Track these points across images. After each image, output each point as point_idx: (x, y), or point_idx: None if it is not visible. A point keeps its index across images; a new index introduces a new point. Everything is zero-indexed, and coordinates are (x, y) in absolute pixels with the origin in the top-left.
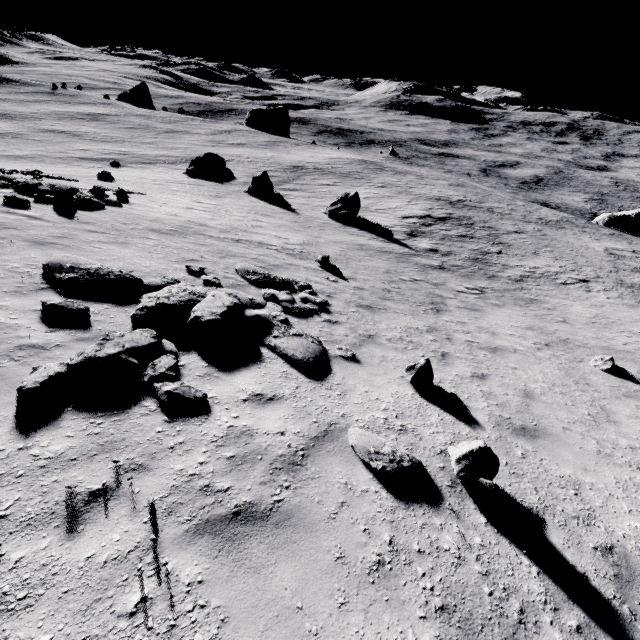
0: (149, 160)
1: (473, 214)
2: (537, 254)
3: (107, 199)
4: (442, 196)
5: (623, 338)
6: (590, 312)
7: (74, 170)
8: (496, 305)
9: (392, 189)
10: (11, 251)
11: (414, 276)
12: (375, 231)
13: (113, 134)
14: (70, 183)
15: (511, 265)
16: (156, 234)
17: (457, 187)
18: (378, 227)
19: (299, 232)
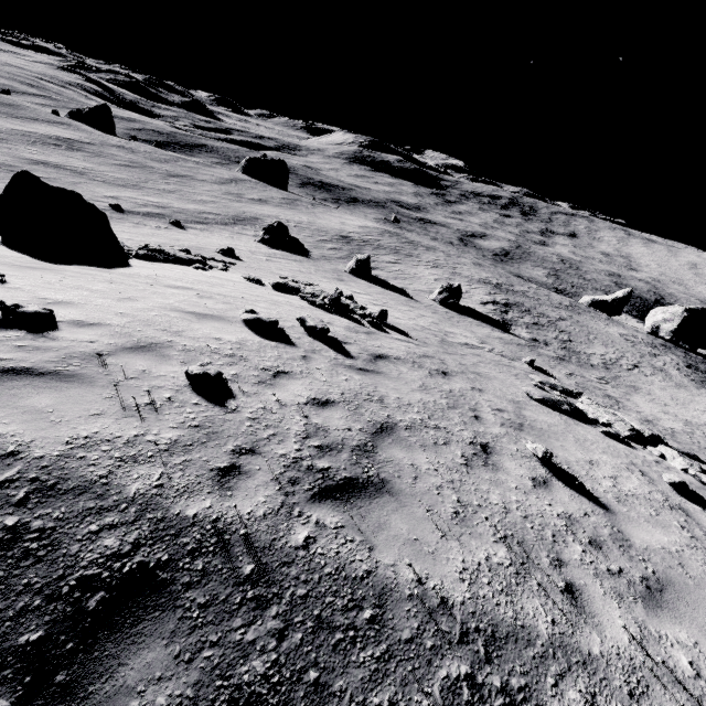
0: (198, 218)
1: (520, 299)
2: (591, 341)
3: (363, 306)
4: (484, 278)
5: (701, 415)
6: (666, 395)
7: (155, 233)
8: (627, 393)
9: (445, 270)
10: (493, 385)
11: (564, 369)
12: (483, 320)
13: (118, 174)
14: (257, 273)
15: (588, 353)
16: (453, 348)
17: (481, 267)
18: (479, 315)
19: (457, 327)
